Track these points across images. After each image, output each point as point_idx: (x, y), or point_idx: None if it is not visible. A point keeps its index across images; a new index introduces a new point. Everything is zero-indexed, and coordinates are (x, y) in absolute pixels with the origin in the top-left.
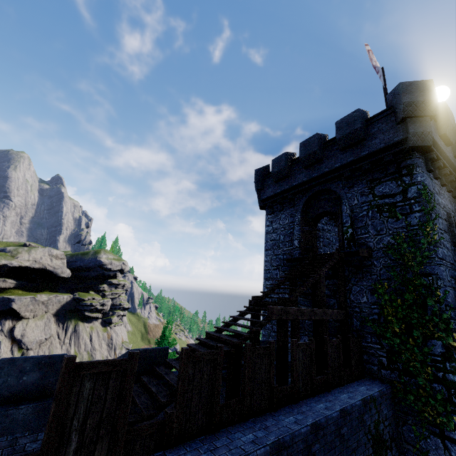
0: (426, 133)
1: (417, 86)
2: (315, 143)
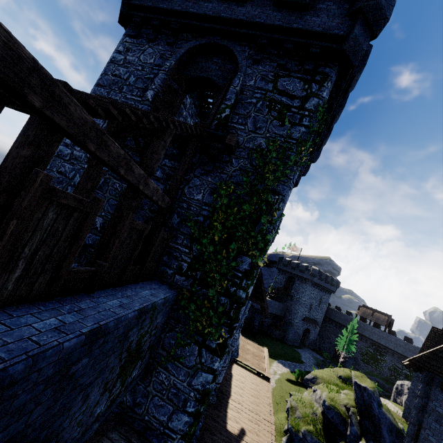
0: (361, 48)
1: None
2: None
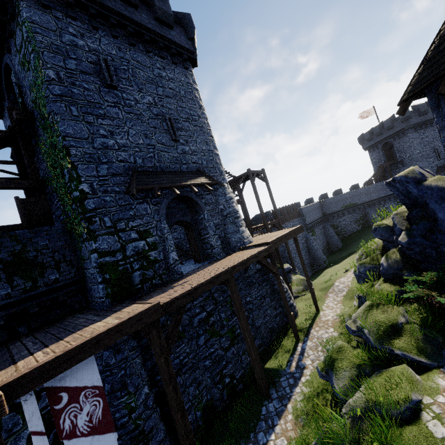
0: None
1: None
2: None
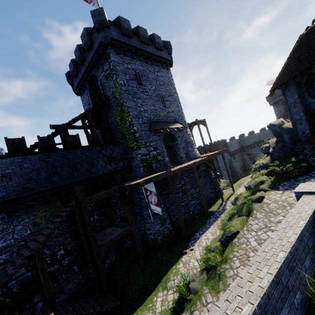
0: (107, 36)
1: (97, 12)
2: (78, 51)
